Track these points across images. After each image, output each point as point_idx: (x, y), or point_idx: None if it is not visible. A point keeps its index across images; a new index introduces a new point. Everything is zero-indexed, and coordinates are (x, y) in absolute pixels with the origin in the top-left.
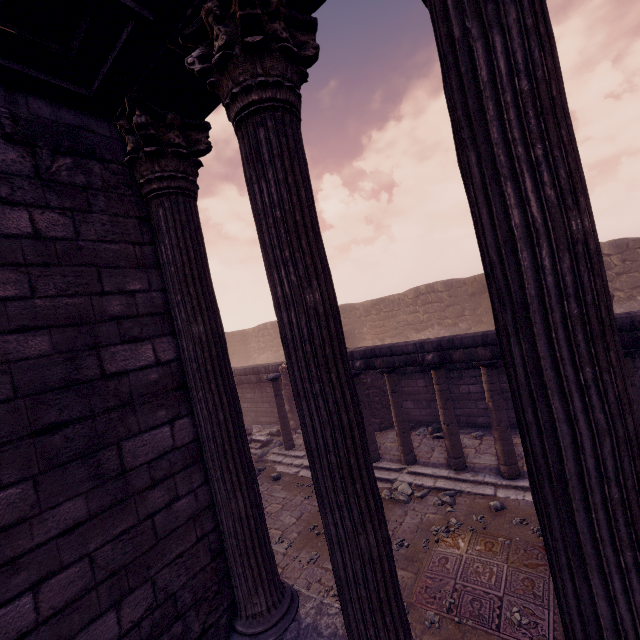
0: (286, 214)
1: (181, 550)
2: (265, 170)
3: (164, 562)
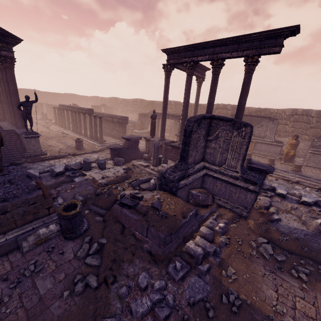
0: (2, 80)
1: None
2: (0, 76)
3: None
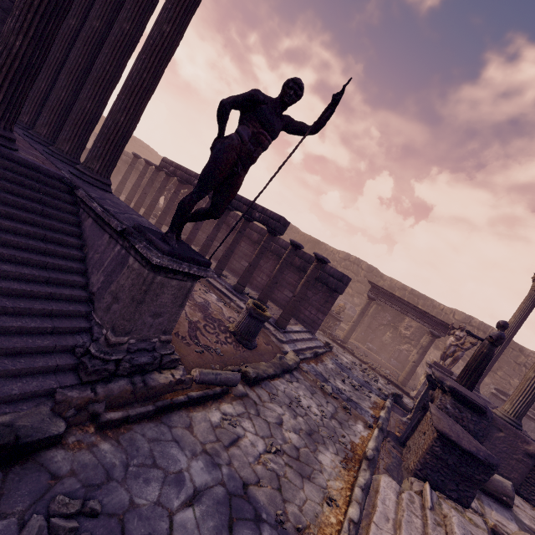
0: None
1: None
2: None
3: None
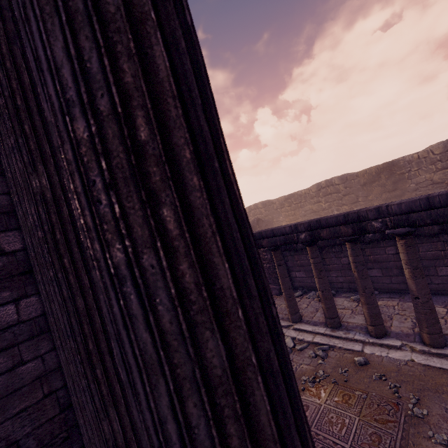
0: (7, 100)
1: (26, 405)
2: None
3: (6, 416)
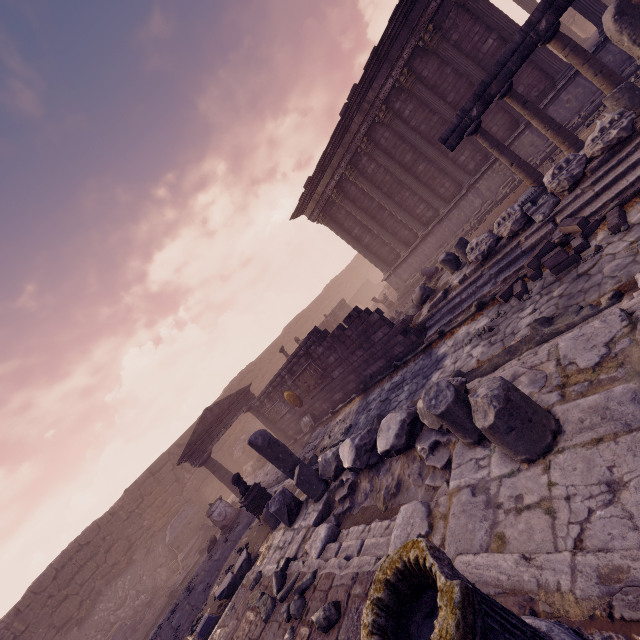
0: None
1: None
2: None
3: None
